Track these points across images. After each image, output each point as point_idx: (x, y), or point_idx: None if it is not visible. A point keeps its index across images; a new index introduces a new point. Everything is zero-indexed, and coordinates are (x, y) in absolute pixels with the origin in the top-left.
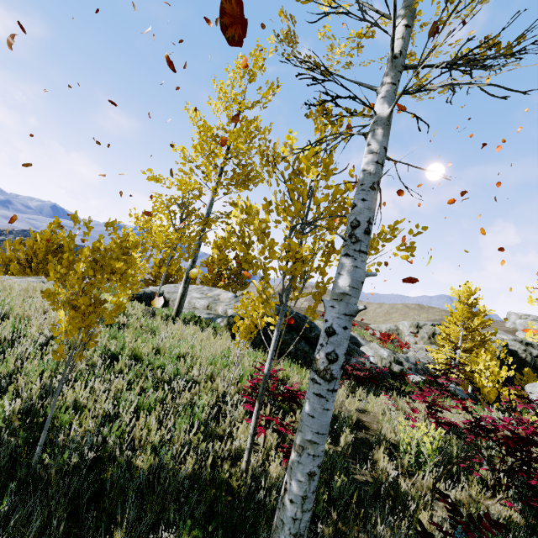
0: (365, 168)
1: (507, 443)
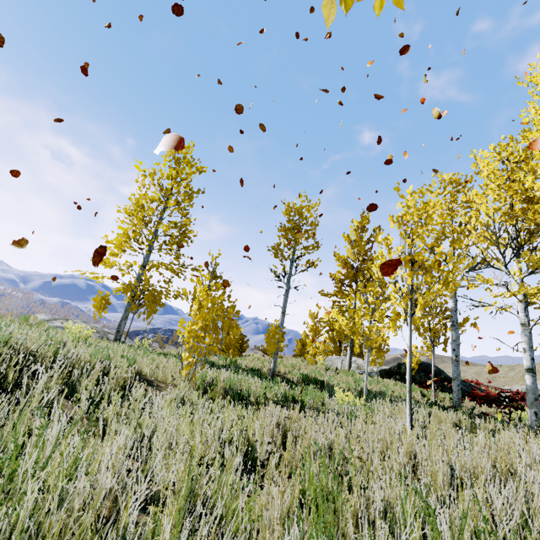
0: (451, 306)
1: None
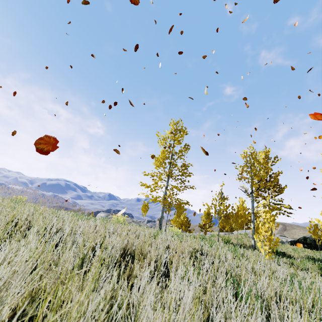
0: None
1: None
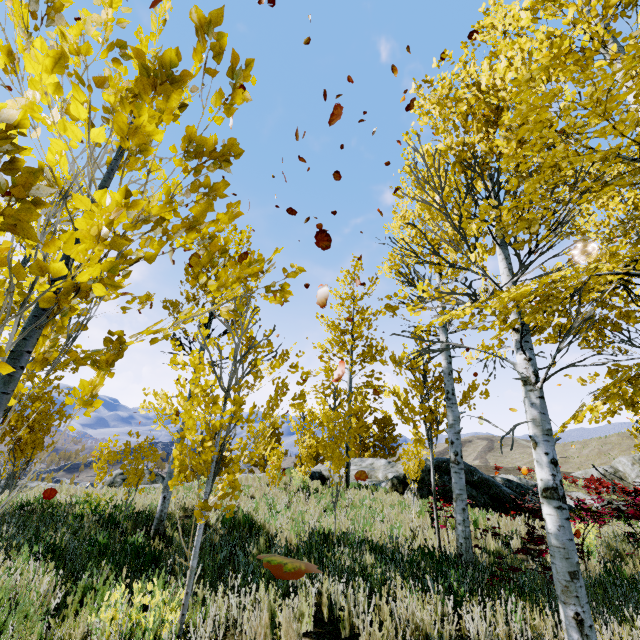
0: (443, 366)
1: (635, 514)
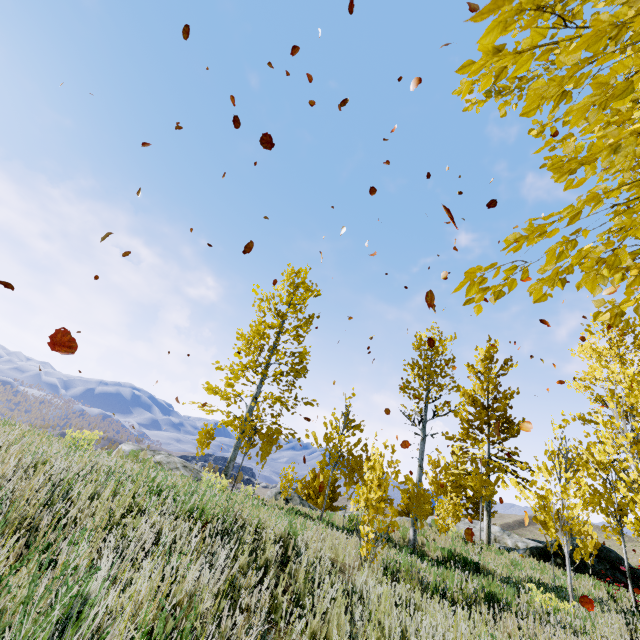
0: None
1: None
